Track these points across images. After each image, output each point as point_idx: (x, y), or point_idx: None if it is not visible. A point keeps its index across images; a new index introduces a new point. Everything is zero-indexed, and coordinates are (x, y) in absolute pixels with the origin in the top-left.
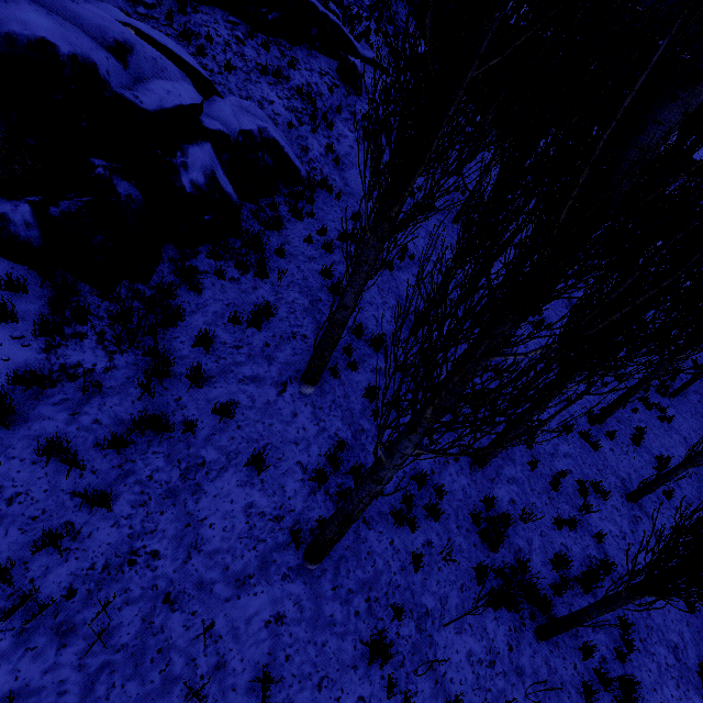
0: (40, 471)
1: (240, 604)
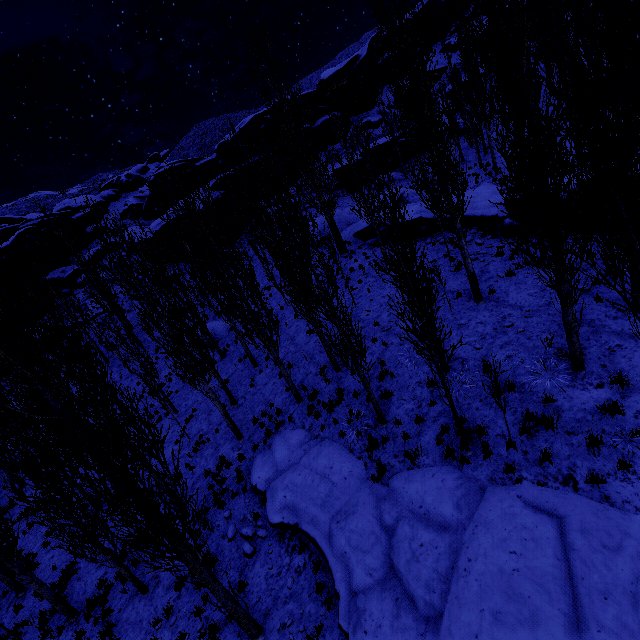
0: None
1: None
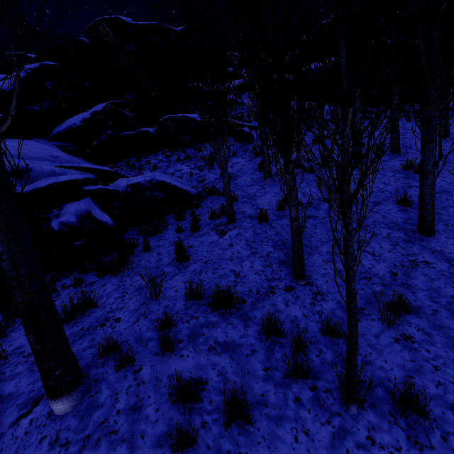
0: None
1: None
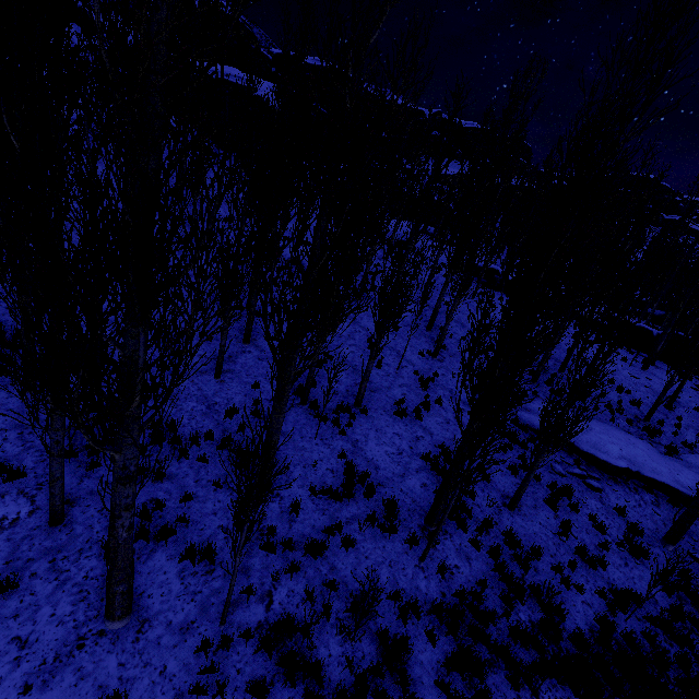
0: None
1: None
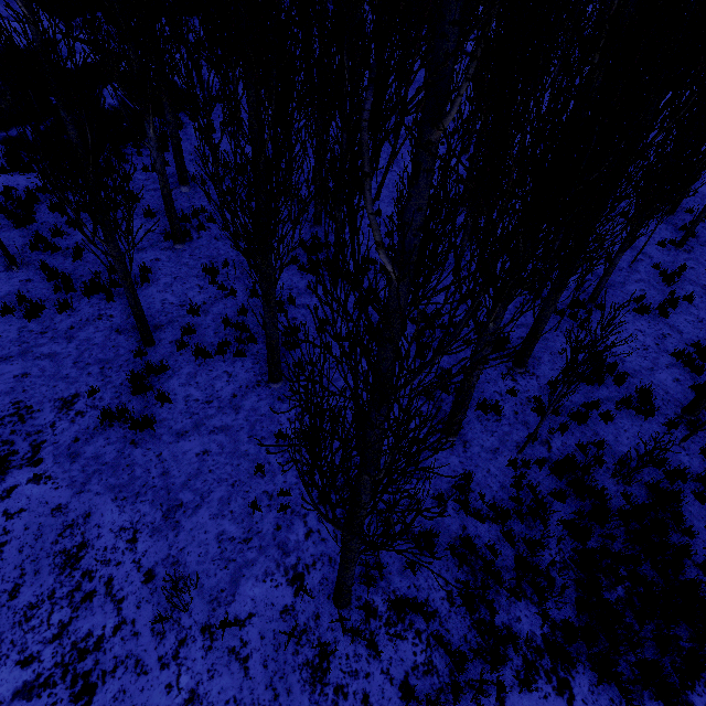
0: (52, 216)
1: (139, 255)
